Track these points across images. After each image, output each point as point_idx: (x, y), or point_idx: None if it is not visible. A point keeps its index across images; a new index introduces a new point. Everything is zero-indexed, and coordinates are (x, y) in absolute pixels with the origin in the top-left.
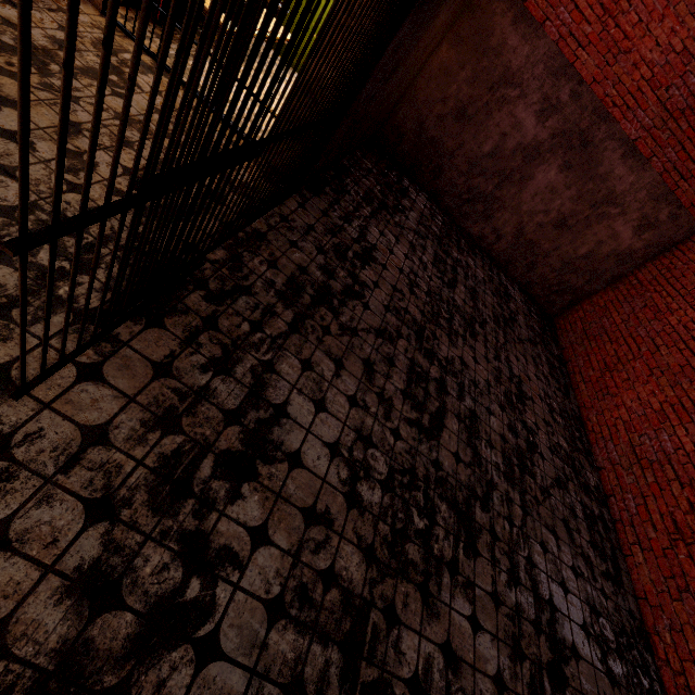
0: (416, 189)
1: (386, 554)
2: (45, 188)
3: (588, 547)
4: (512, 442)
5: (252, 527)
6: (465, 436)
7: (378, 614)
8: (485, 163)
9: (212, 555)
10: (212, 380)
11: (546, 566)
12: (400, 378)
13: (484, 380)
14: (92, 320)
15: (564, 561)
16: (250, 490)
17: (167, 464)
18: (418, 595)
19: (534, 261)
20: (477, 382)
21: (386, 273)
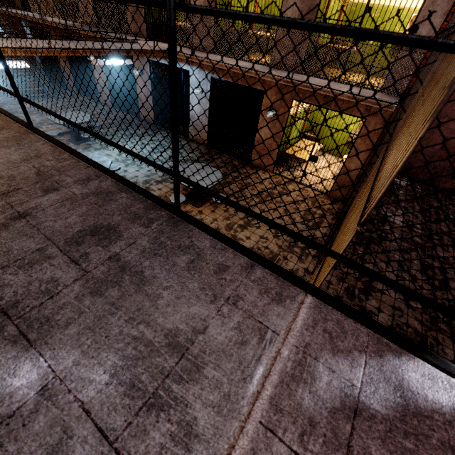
0: (398, 177)
1: (429, 324)
2: (290, 228)
3: None
4: None
5: (376, 307)
6: None
7: (431, 339)
8: (439, 153)
9: (367, 311)
10: (347, 270)
11: None
12: (416, 267)
13: None
14: (315, 257)
15: None
16: (371, 298)
17: (347, 290)
18: (449, 340)
19: None
20: None
21: (395, 225)
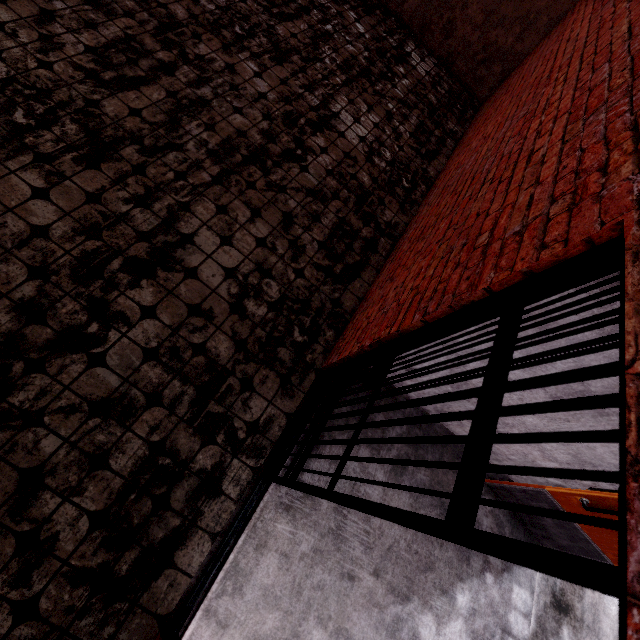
0: None
1: None
2: None
3: (310, 243)
4: (254, 141)
5: None
6: (168, 107)
7: None
8: None
9: None
10: None
11: (211, 219)
12: (94, 39)
13: (258, 92)
14: None
15: (249, 230)
16: None
17: None
18: None
19: (452, 18)
20: (240, 88)
21: None
